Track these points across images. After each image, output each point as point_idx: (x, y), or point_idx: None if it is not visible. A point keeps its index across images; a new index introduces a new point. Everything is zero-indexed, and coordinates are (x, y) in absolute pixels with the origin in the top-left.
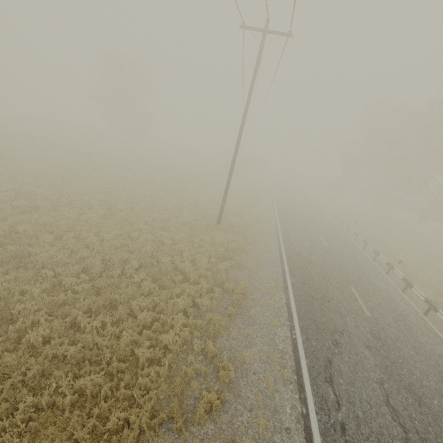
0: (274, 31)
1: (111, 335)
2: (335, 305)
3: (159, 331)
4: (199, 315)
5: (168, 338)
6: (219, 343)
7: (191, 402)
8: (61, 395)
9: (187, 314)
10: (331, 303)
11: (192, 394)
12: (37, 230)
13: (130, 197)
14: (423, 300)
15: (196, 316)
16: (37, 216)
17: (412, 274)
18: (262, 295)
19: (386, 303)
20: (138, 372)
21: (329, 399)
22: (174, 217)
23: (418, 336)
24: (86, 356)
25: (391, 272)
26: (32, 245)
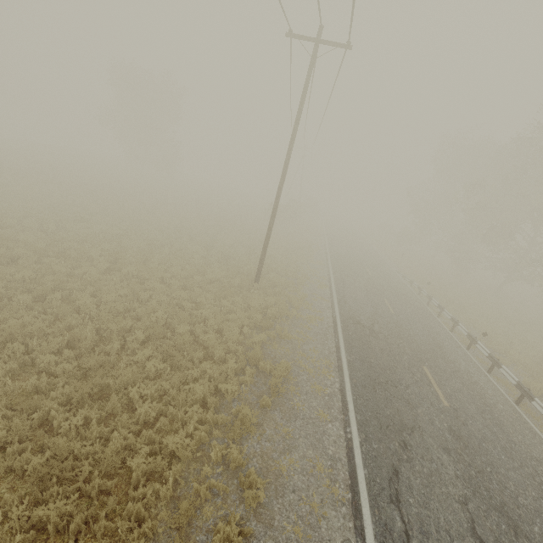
0: (329, 41)
1: (97, 437)
2: (403, 391)
3: (166, 430)
4: (223, 406)
5: (176, 442)
6: (246, 448)
7: (201, 538)
8: (11, 531)
9: (206, 405)
10: (399, 389)
11: (204, 526)
12: (11, 288)
13: (143, 246)
14: (514, 384)
15: (218, 408)
16: (14, 269)
17: (499, 349)
18: (309, 378)
19: (468, 388)
20: (129, 493)
21: (395, 528)
22: (200, 273)
23: (510, 434)
24: (54, 470)
25: (473, 346)
26: (2, 308)
